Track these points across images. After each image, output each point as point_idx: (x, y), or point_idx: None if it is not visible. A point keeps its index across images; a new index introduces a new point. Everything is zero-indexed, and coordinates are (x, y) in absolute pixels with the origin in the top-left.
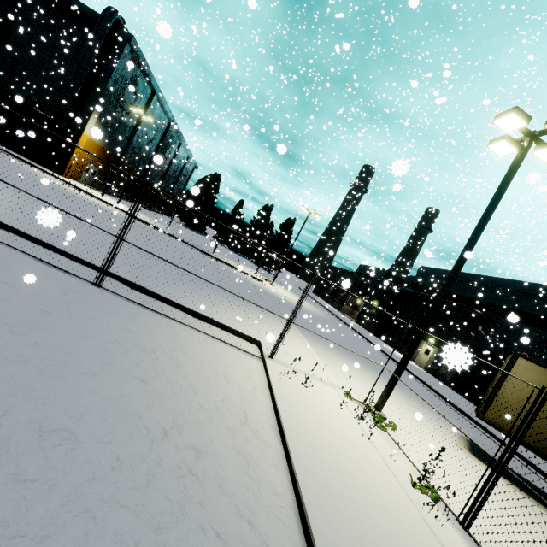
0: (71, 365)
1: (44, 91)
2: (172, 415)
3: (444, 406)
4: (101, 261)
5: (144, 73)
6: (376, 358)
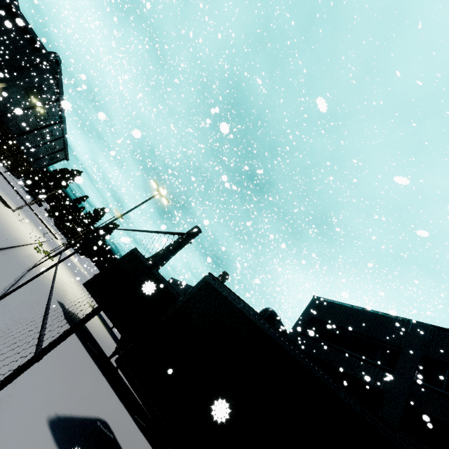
0: None
1: None
2: None
3: None
4: None
5: (58, 89)
6: None
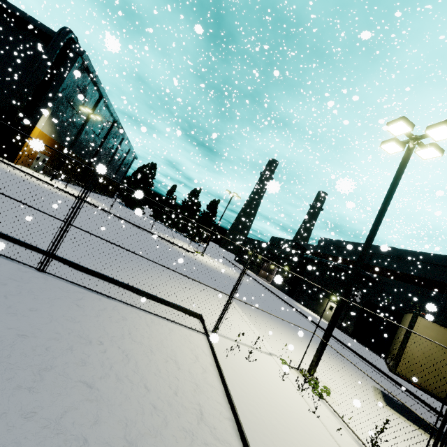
0: (1, 379)
1: (1, 90)
2: (123, 429)
3: (354, 357)
4: (46, 243)
5: (94, 80)
6: (294, 317)
